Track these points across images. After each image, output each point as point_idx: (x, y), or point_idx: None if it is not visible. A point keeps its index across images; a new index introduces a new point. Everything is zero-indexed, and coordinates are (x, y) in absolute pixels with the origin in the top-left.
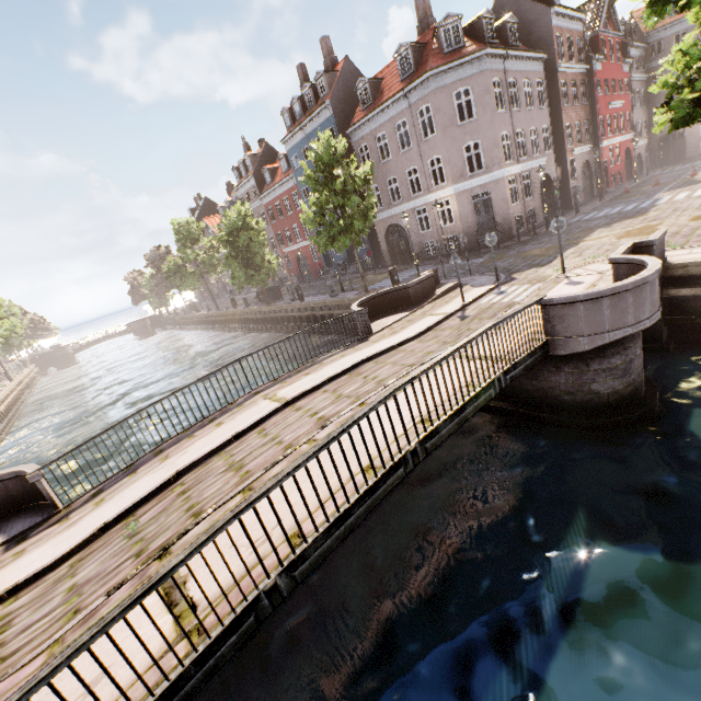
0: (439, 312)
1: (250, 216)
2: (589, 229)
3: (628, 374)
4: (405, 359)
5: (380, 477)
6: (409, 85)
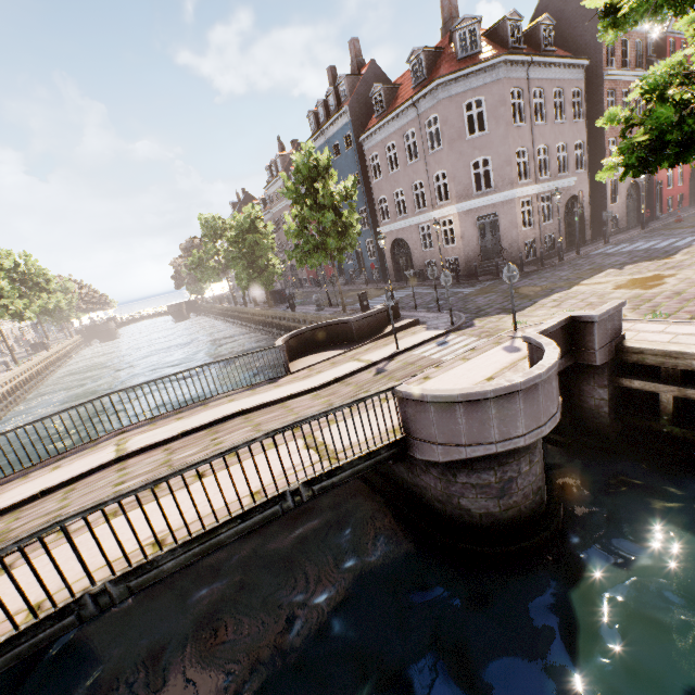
0: (366, 358)
1: (260, 218)
2: (599, 268)
3: (507, 494)
4: (271, 422)
5: (24, 630)
6: (417, 94)
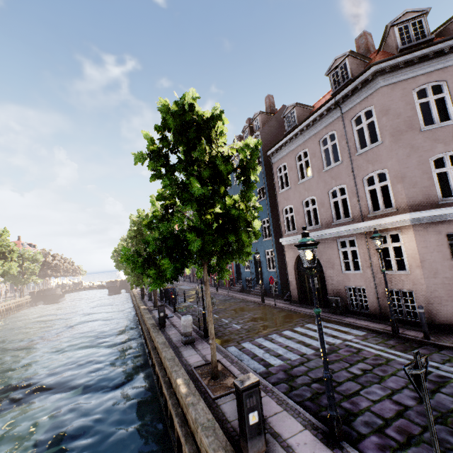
0: None
1: None
2: None
3: None
4: None
5: None
6: (342, 91)
